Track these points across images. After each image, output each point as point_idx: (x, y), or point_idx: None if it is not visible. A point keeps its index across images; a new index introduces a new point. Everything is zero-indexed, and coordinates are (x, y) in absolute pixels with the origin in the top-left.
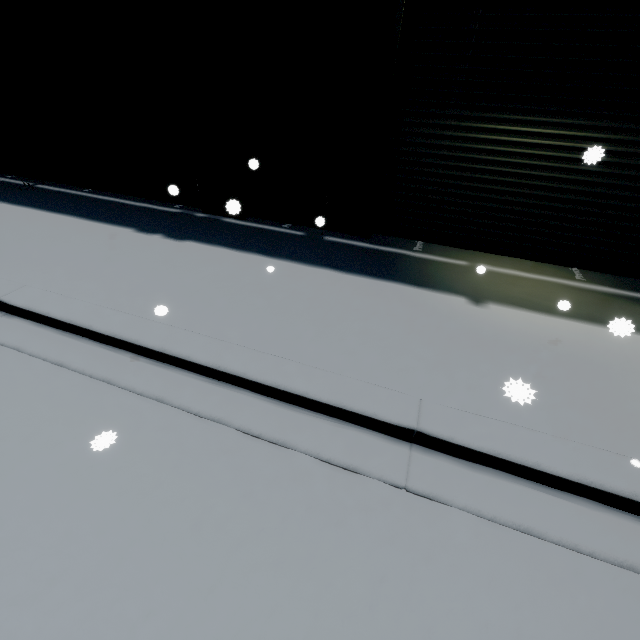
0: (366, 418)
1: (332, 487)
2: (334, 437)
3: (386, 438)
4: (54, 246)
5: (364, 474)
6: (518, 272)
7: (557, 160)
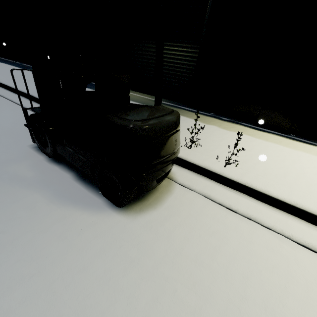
0: (25, 94)
1: (3, 101)
2: (16, 97)
3: (28, 99)
4: (4, 69)
5: (13, 101)
6: (136, 94)
7: (147, 55)
